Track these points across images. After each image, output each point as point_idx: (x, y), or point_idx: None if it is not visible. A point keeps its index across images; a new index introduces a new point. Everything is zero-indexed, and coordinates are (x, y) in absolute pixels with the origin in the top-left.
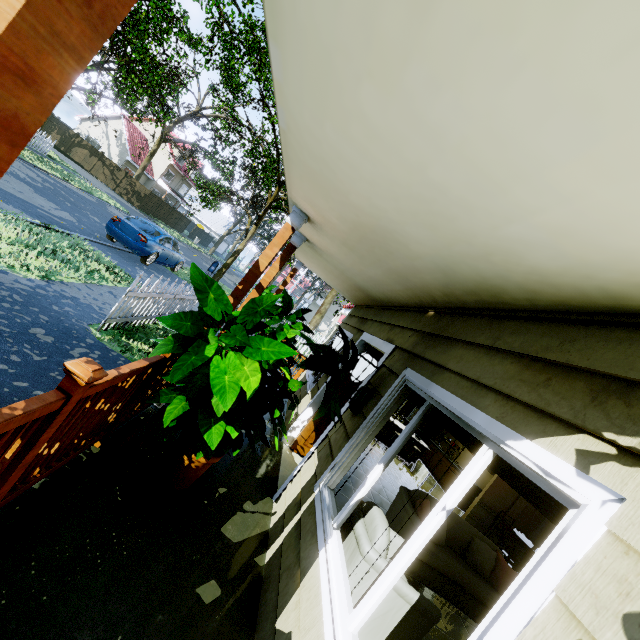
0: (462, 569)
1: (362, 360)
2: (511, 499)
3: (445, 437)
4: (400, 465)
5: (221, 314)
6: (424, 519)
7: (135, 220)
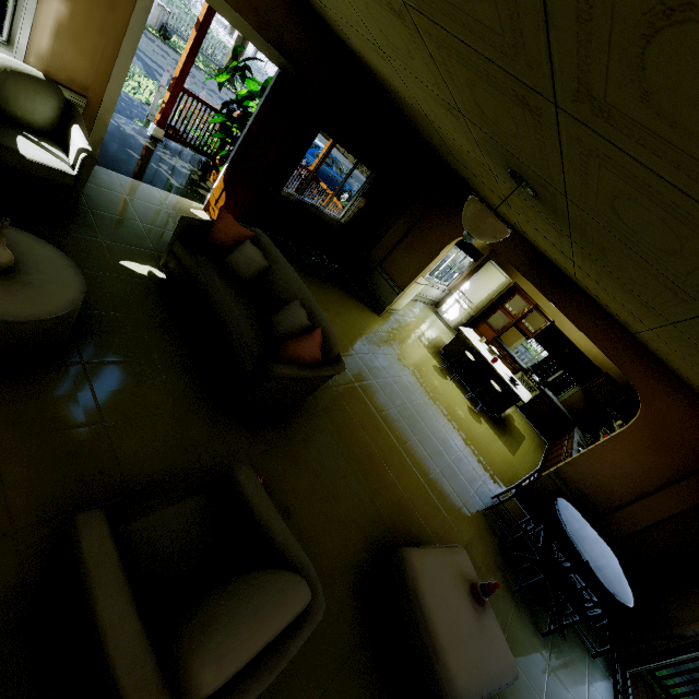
0: (232, 301)
1: None
2: (625, 495)
3: (601, 429)
4: (453, 391)
5: None
6: (215, 230)
7: (351, 181)
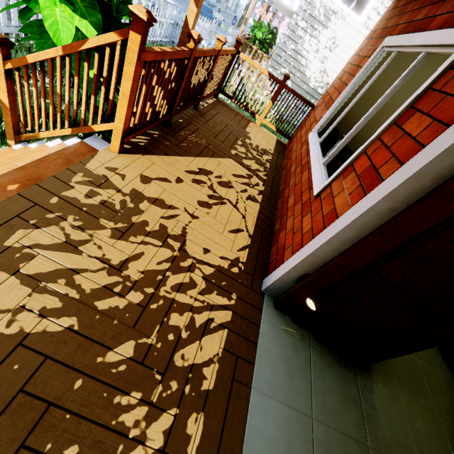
0: None
1: (281, 34)
2: None
3: None
4: None
5: (256, 26)
6: None
7: None
